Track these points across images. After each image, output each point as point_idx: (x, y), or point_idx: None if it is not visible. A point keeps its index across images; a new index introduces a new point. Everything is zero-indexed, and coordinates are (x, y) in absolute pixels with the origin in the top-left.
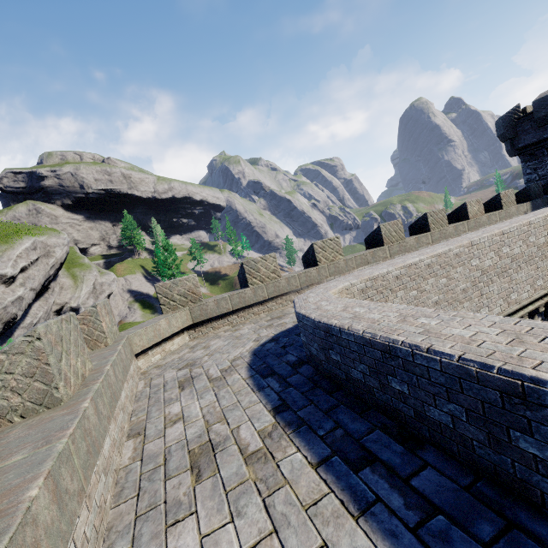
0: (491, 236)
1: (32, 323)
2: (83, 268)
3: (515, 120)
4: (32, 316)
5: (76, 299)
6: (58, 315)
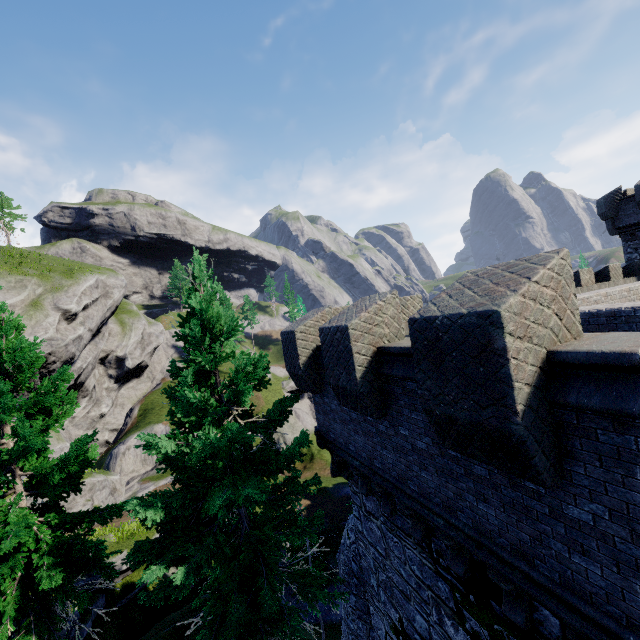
0: (620, 291)
1: (81, 367)
2: (132, 315)
3: (617, 201)
4: (82, 360)
5: (123, 347)
6: (102, 364)
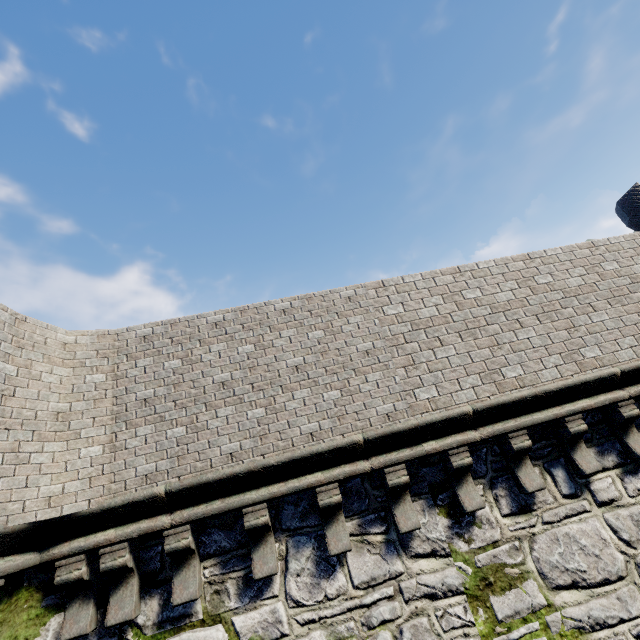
0: (430, 274)
1: None
2: None
3: None
4: None
5: None
6: None
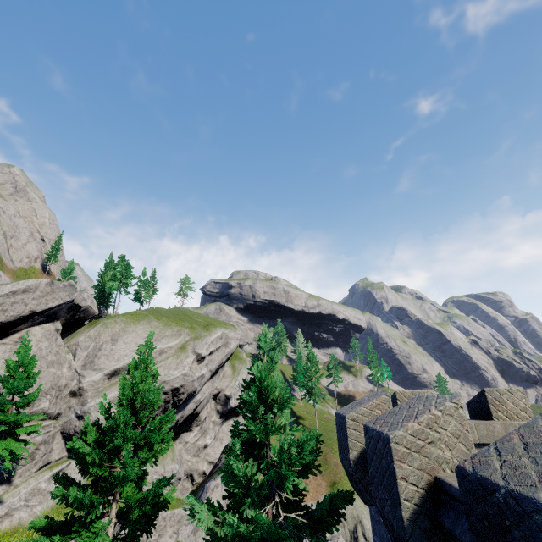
0: None
1: (199, 400)
2: (241, 361)
3: None
4: (201, 393)
5: (230, 388)
6: (214, 399)
